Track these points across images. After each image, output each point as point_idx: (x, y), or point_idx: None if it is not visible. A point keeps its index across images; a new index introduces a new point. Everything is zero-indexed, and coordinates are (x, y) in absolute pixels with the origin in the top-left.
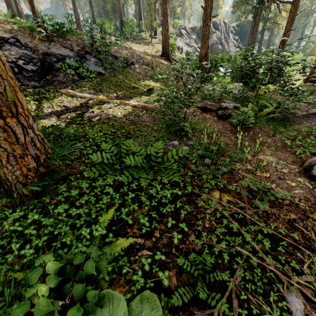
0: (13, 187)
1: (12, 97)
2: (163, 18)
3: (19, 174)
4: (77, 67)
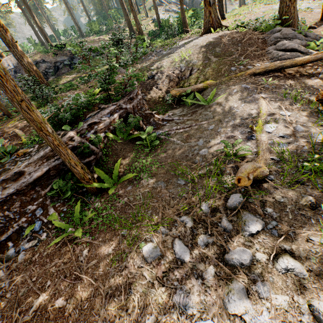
0: None
1: (39, 74)
2: (122, 8)
3: None
4: (69, 64)
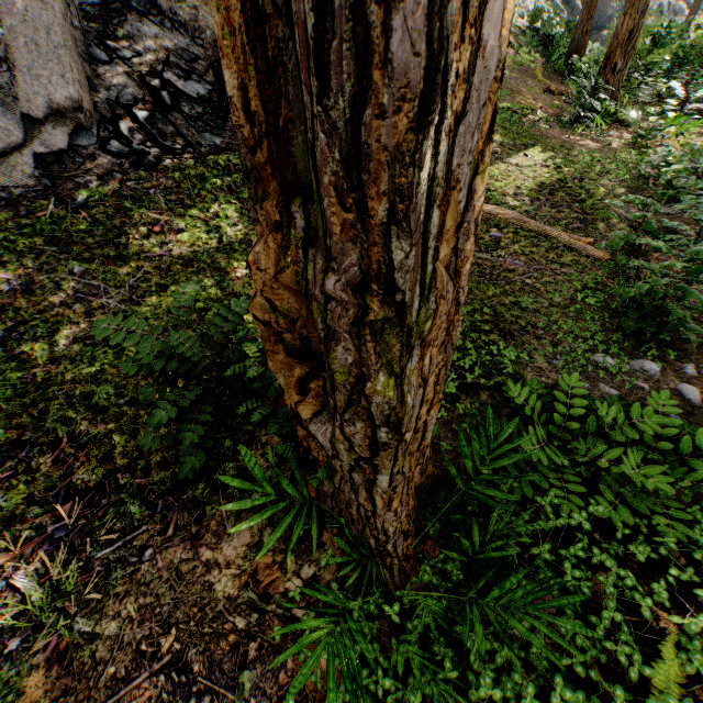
0: (387, 544)
1: None
2: None
3: (404, 514)
4: None
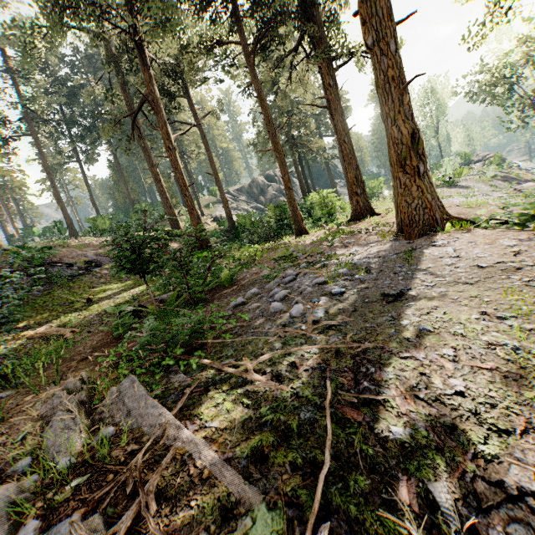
0: None
1: None
2: (161, 196)
3: None
4: None
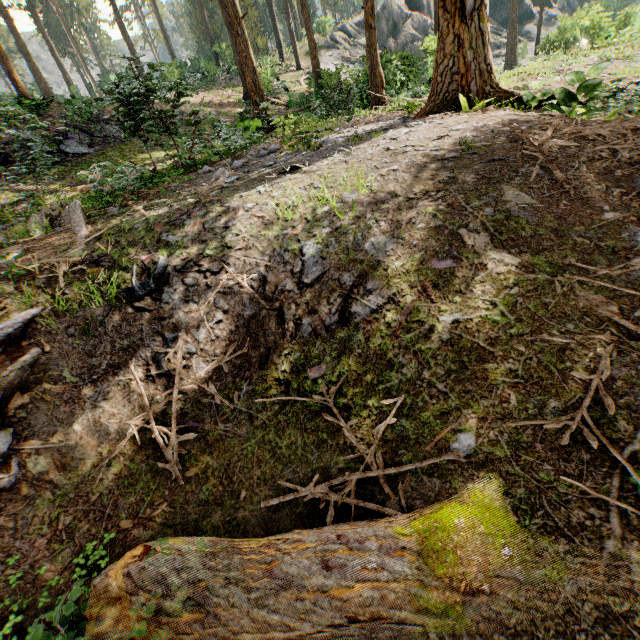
0: None
1: None
2: (229, 33)
3: None
4: (47, 153)
